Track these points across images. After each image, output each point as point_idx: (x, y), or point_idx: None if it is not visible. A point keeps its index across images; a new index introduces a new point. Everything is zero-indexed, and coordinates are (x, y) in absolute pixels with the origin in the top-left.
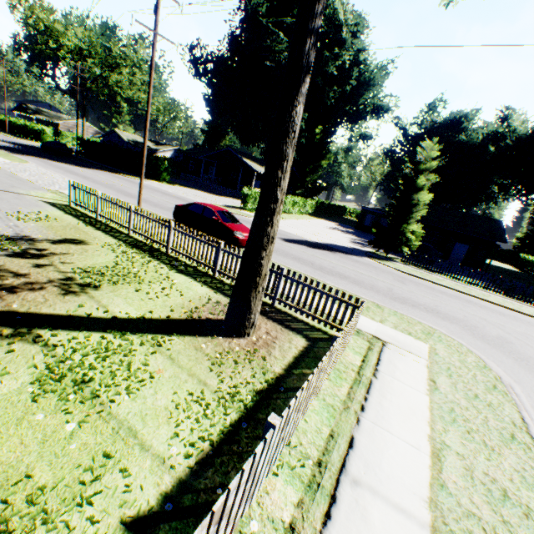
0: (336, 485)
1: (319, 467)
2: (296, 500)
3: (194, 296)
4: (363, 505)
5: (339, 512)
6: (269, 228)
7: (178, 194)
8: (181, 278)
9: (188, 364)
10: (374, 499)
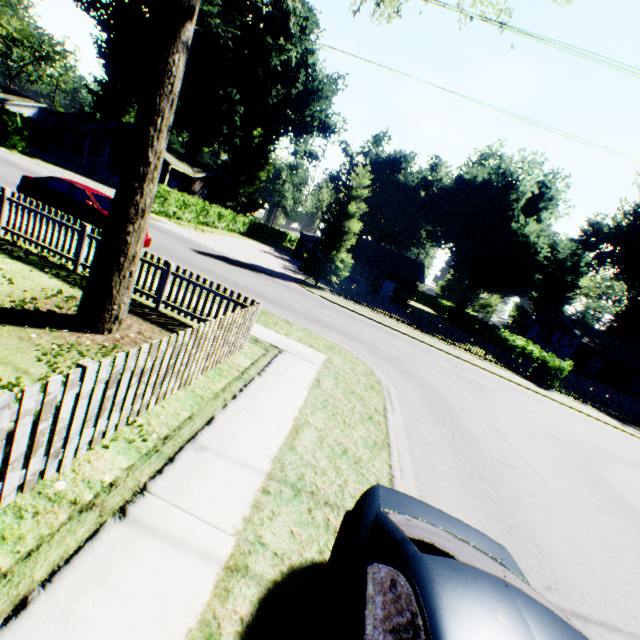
0: (179, 451)
1: (164, 440)
2: (127, 465)
3: (35, 287)
4: (204, 463)
5: (174, 469)
6: (139, 196)
7: (38, 171)
8: (16, 265)
9: (4, 352)
10: (218, 459)
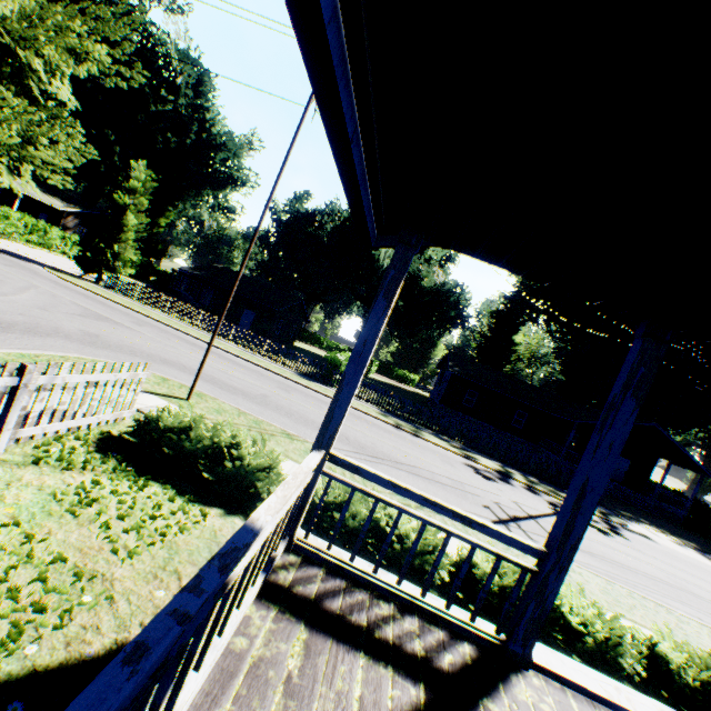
0: None
1: None
2: None
3: None
4: None
5: None
6: None
7: None
8: None
9: None
10: None
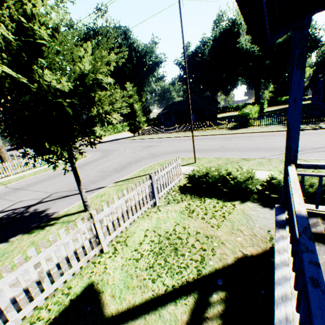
0: None
1: None
2: None
3: None
4: None
5: None
6: None
7: None
8: None
9: None
10: None
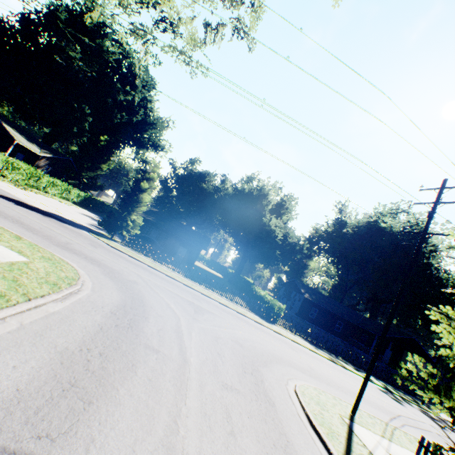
0: None
1: None
2: None
3: None
4: None
5: None
6: None
7: None
8: None
9: None
10: None
